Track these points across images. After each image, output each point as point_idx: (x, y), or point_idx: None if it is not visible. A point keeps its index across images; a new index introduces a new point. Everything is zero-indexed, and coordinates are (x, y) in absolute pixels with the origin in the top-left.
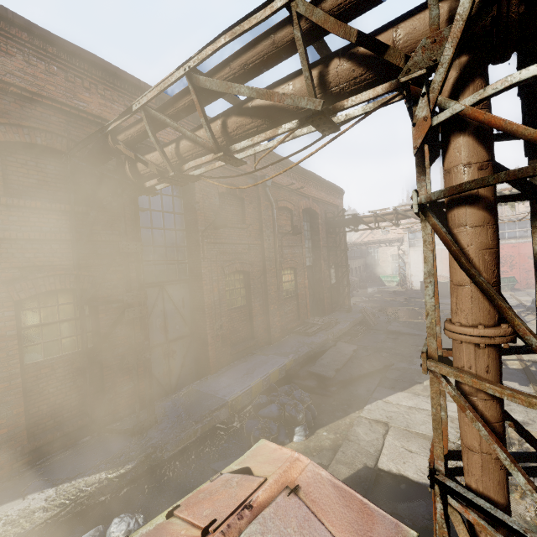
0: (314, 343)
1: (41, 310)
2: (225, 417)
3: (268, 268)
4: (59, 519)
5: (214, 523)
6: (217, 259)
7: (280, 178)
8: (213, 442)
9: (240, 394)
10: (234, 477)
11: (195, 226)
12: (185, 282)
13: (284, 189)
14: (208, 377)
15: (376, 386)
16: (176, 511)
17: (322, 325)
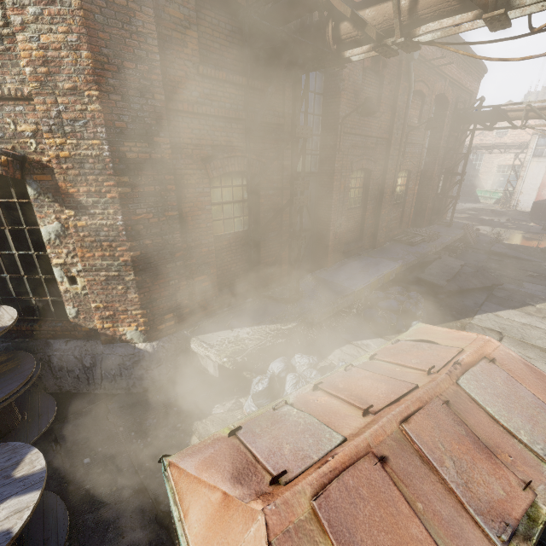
0: (419, 253)
1: (222, 189)
2: (351, 303)
3: (389, 169)
4: (257, 347)
5: (433, 368)
6: (348, 153)
7: (426, 47)
8: (337, 320)
9: (363, 287)
10: (420, 344)
11: (336, 111)
12: (314, 175)
13: (425, 64)
14: (325, 269)
15: (483, 301)
16: (376, 357)
17: (425, 237)
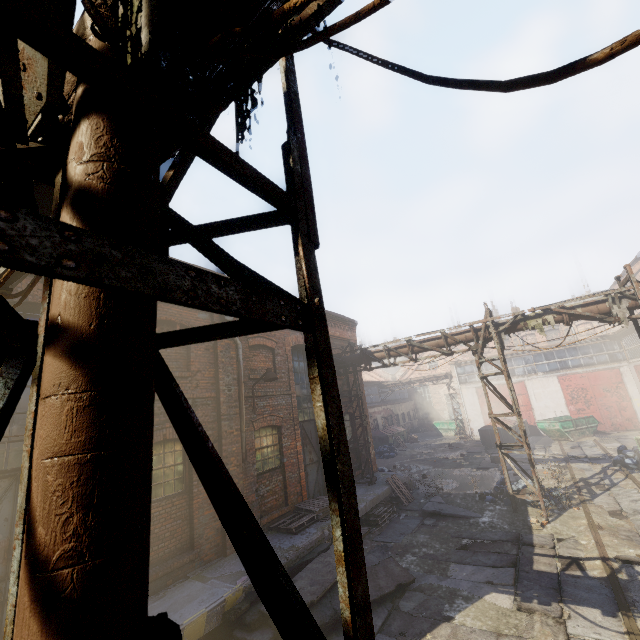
0: (293, 548)
1: None
2: None
3: (227, 431)
4: None
5: None
6: None
7: None
8: None
9: None
10: None
11: None
12: None
13: None
14: None
15: (376, 632)
16: None
17: (319, 513)
